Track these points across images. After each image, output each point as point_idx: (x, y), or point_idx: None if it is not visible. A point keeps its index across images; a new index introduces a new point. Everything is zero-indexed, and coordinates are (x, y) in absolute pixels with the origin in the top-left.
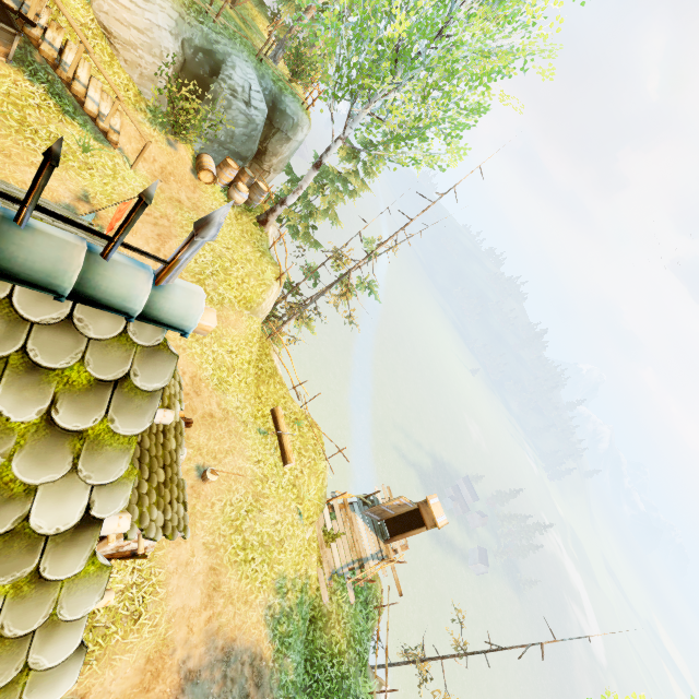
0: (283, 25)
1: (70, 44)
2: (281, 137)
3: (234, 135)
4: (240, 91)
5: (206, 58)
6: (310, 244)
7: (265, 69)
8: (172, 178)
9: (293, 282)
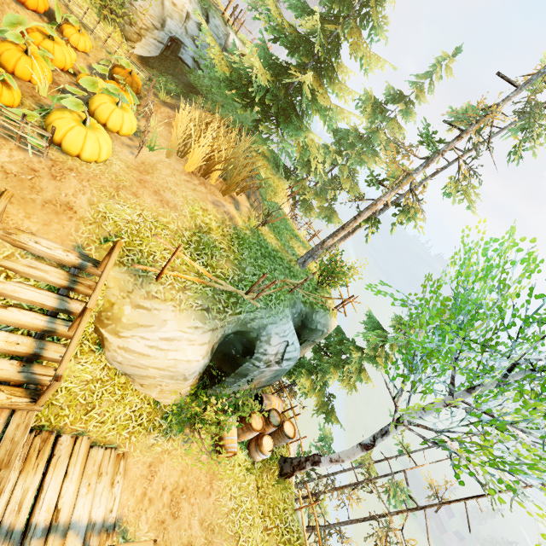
0: (297, 178)
1: (60, 443)
2: (306, 343)
3: (260, 381)
4: (274, 357)
5: (238, 337)
6: (326, 416)
7: (297, 294)
8: (183, 496)
9: (305, 452)
